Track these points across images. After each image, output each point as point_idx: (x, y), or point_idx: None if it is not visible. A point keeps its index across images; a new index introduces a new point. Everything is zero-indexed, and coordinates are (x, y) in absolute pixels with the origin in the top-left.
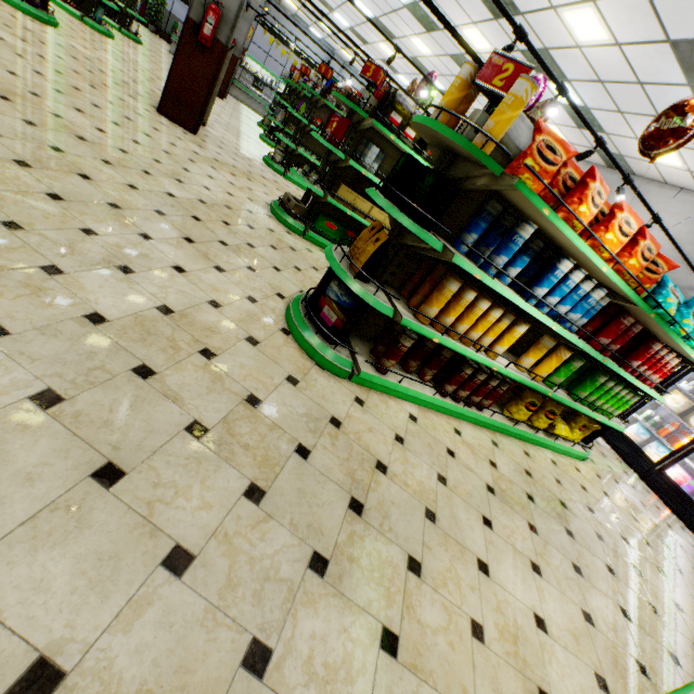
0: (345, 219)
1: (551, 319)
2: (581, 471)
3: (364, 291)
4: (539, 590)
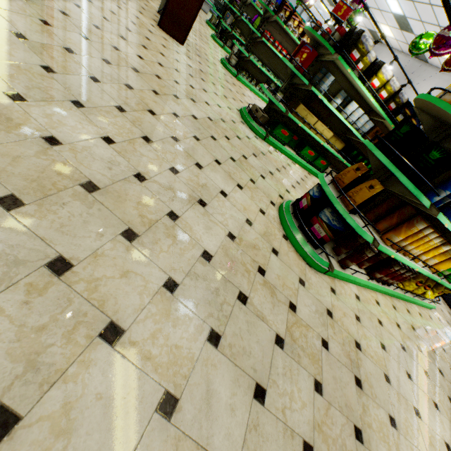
0: (291, 125)
1: None
2: (432, 318)
3: (357, 224)
4: (441, 422)
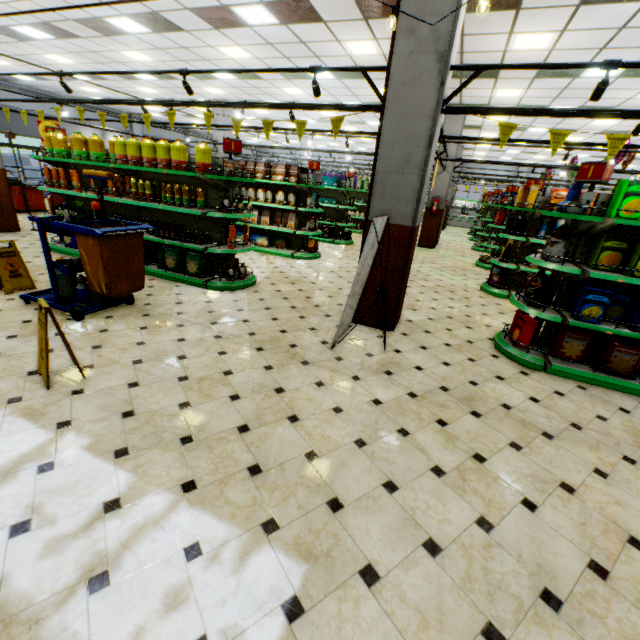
0: None
1: None
2: None
3: (502, 264)
4: None
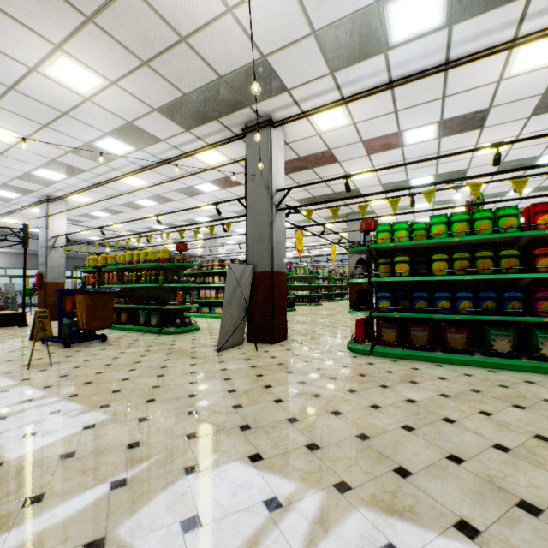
0: None
1: None
2: None
3: None
4: None
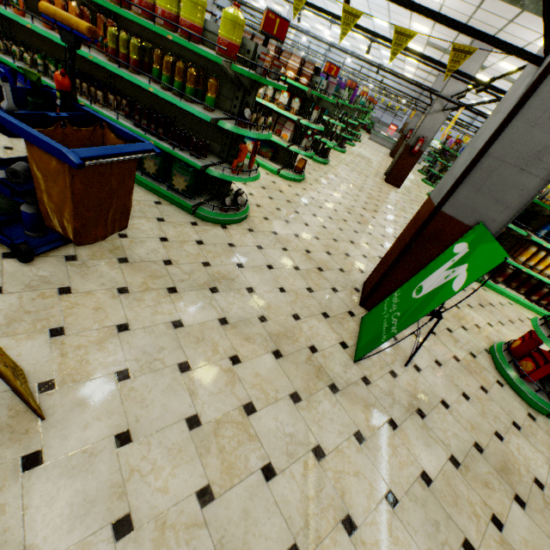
0: None
1: None
2: None
3: None
4: None
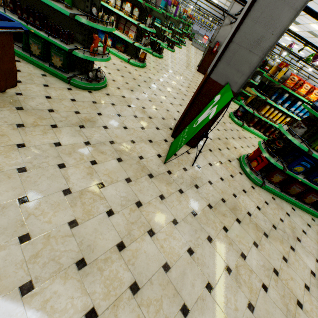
0: (247, 97)
1: (297, 117)
2: None
3: (247, 108)
4: None
